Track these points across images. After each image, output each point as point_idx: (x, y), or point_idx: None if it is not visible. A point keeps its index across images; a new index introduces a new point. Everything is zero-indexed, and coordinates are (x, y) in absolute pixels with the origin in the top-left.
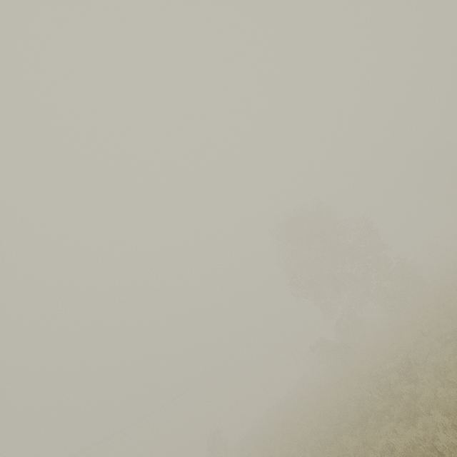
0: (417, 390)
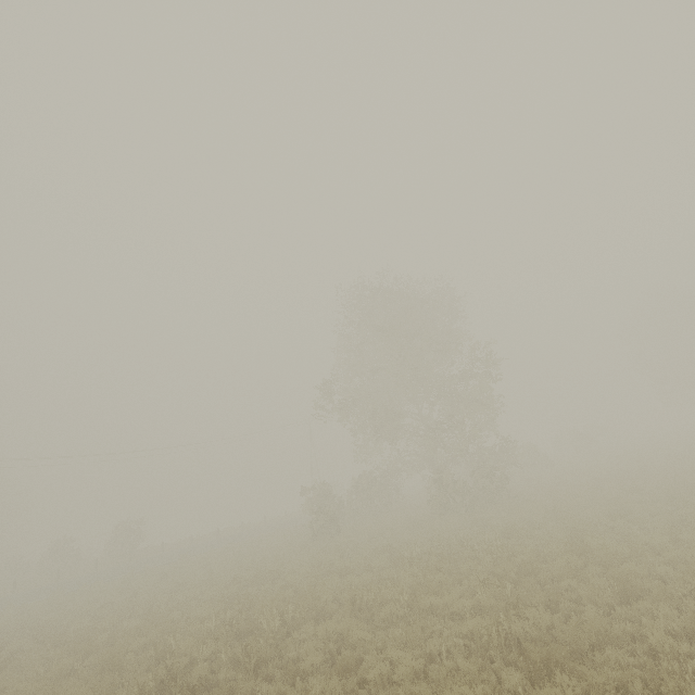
0: None
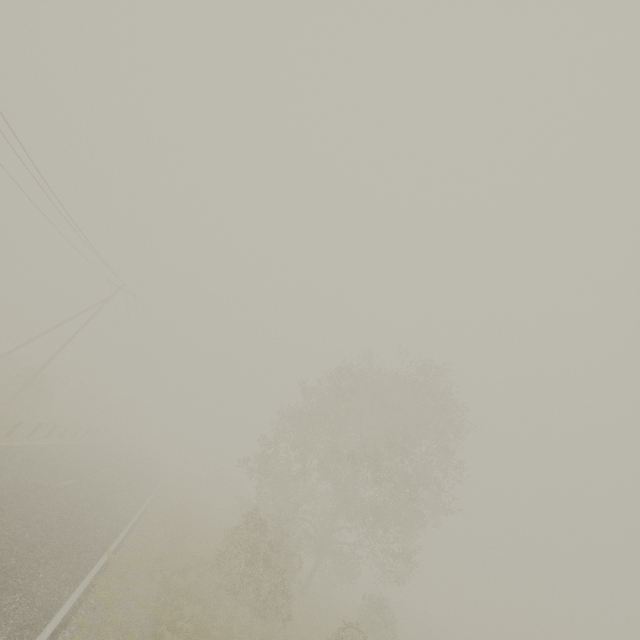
0: None
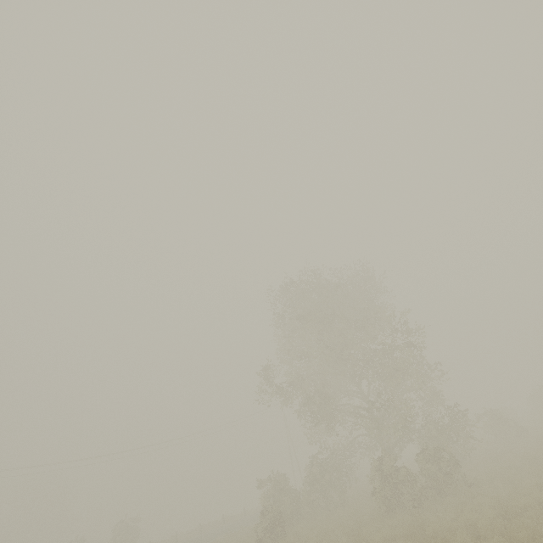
0: None
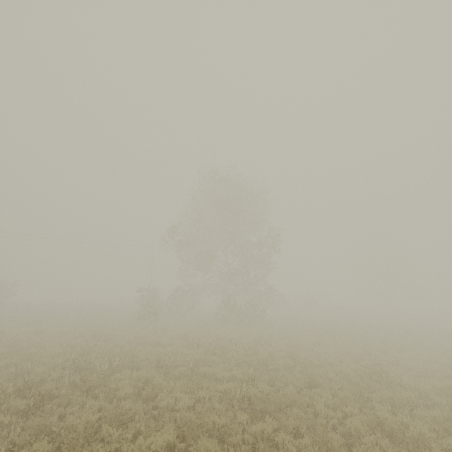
0: (5, 429)
